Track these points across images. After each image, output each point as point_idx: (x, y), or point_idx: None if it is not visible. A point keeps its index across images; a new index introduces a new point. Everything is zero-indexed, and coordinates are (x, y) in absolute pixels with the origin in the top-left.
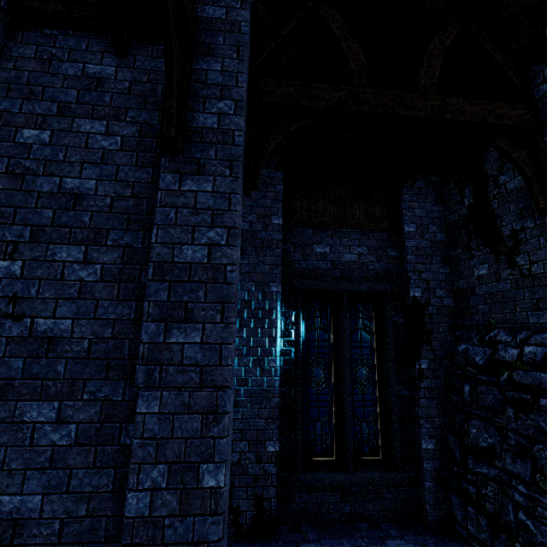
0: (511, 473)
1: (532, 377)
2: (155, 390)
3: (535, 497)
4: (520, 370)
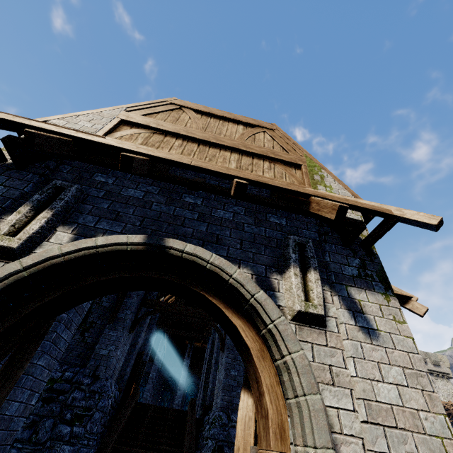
0: (15, 440)
1: (63, 386)
2: (48, 355)
3: (25, 447)
4: (59, 383)
